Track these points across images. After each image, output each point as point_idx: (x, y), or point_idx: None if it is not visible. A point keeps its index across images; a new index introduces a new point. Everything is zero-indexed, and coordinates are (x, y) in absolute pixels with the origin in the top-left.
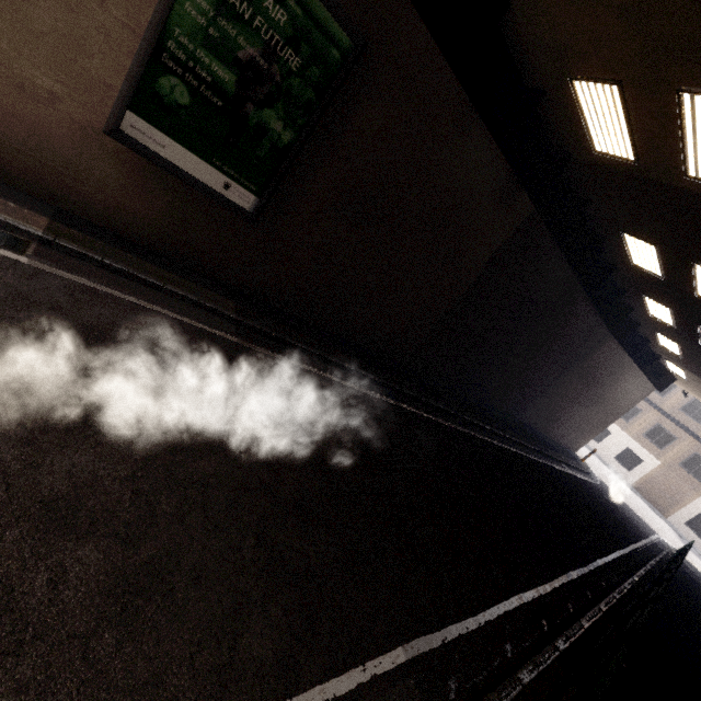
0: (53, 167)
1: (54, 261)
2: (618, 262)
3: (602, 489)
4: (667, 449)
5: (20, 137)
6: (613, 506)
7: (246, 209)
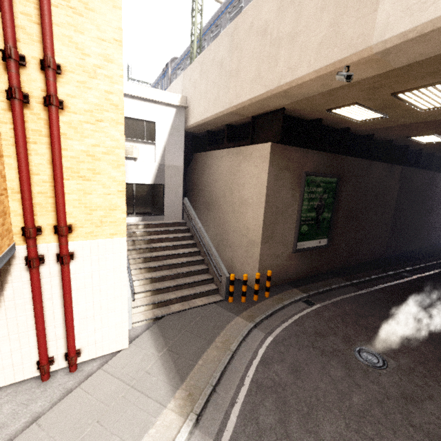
0: (283, 272)
1: (317, 300)
2: None
3: None
4: None
5: (277, 270)
6: None
7: (325, 244)
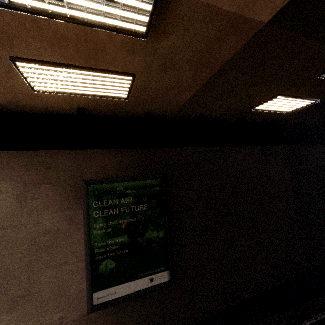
0: None
1: None
2: None
3: None
4: None
5: None
6: None
7: (166, 280)
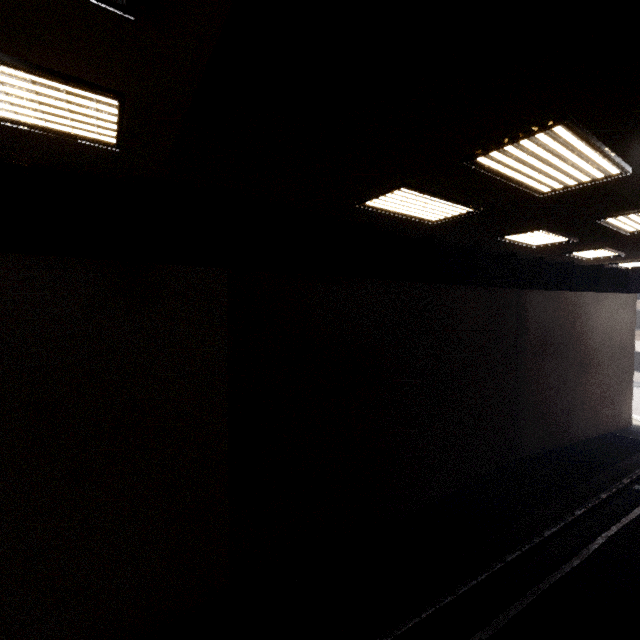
0: None
1: None
2: (423, 230)
3: None
4: None
5: None
6: None
7: None
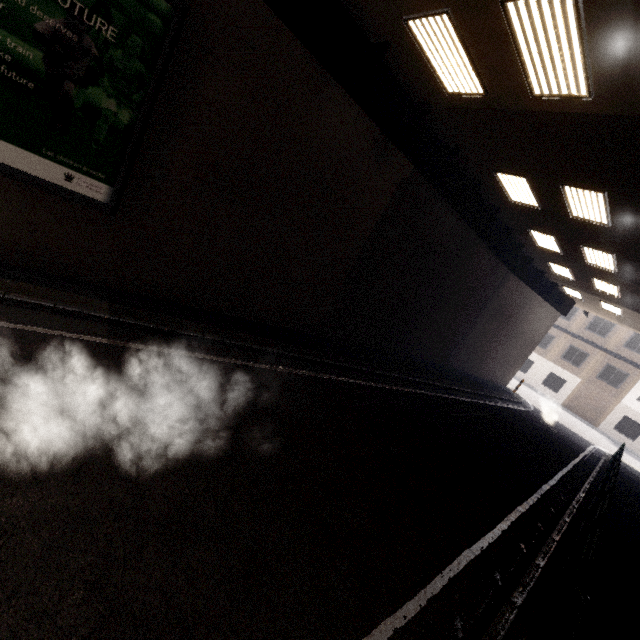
0: None
1: None
2: (499, 203)
3: (536, 414)
4: (583, 366)
5: None
6: (549, 428)
7: (101, 201)
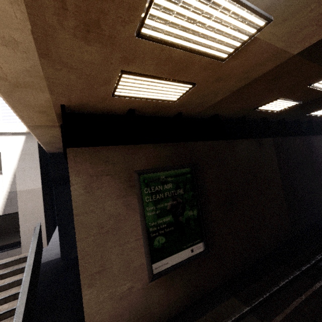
0: (141, 316)
1: None
2: (310, 119)
3: None
4: None
5: (128, 318)
6: None
7: (202, 250)
